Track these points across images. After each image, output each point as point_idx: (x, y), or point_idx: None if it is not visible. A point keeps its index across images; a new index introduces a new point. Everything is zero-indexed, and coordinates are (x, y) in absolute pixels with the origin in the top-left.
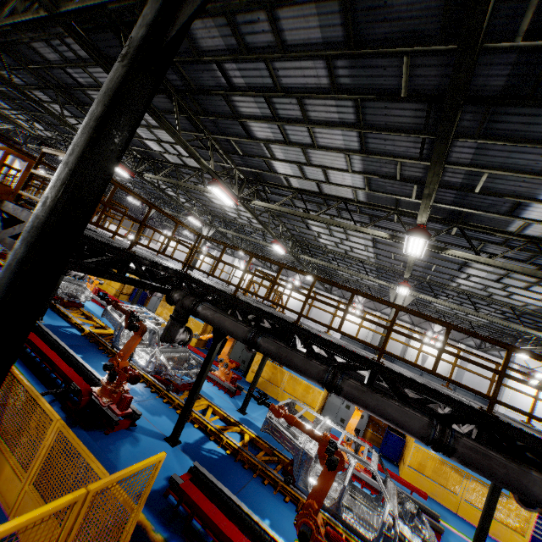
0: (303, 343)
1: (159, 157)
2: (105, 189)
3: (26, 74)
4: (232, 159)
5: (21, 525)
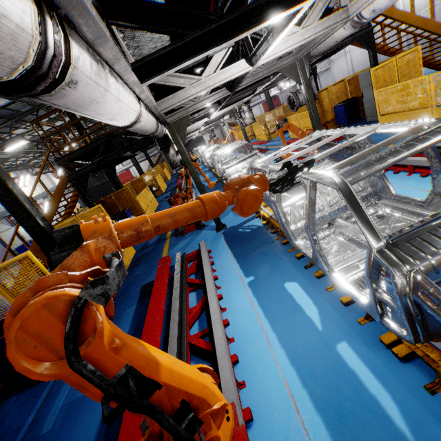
0: None
1: None
2: None
3: None
4: None
5: None
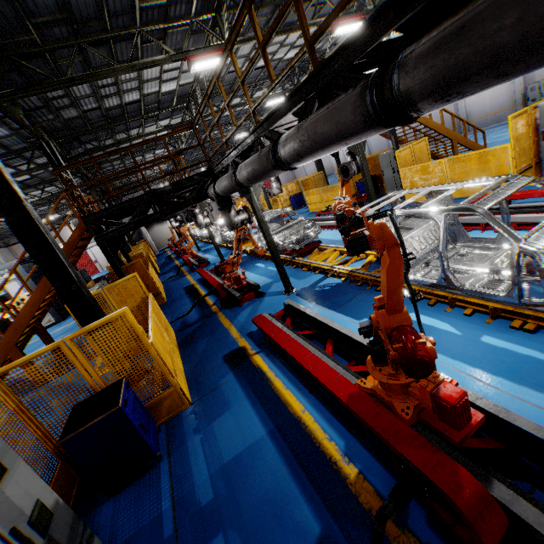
0: (271, 138)
1: (186, 88)
2: (9, 184)
3: (101, 134)
4: (179, 17)
5: (27, 359)
